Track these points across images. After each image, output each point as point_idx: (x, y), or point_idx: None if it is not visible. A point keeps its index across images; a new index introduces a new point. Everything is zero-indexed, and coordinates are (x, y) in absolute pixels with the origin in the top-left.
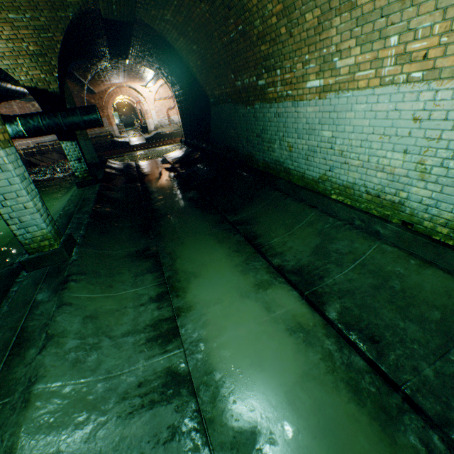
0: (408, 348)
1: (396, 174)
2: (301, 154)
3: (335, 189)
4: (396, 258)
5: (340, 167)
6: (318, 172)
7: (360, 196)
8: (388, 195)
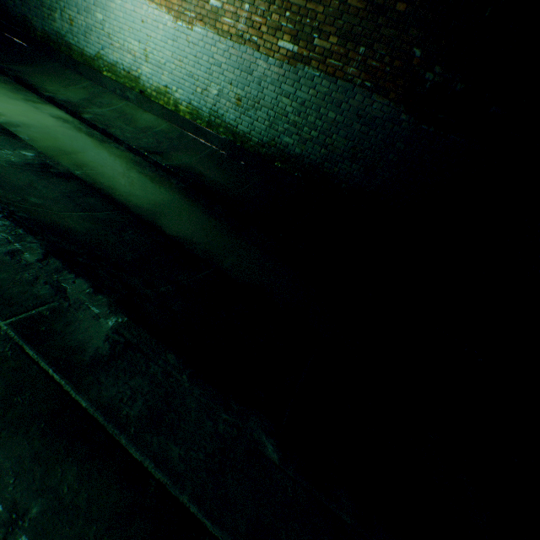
0: (124, 131)
1: (137, 57)
2: (81, 30)
3: (106, 67)
4: (134, 109)
5: (109, 48)
6: (95, 50)
7: (121, 73)
8: (134, 72)
